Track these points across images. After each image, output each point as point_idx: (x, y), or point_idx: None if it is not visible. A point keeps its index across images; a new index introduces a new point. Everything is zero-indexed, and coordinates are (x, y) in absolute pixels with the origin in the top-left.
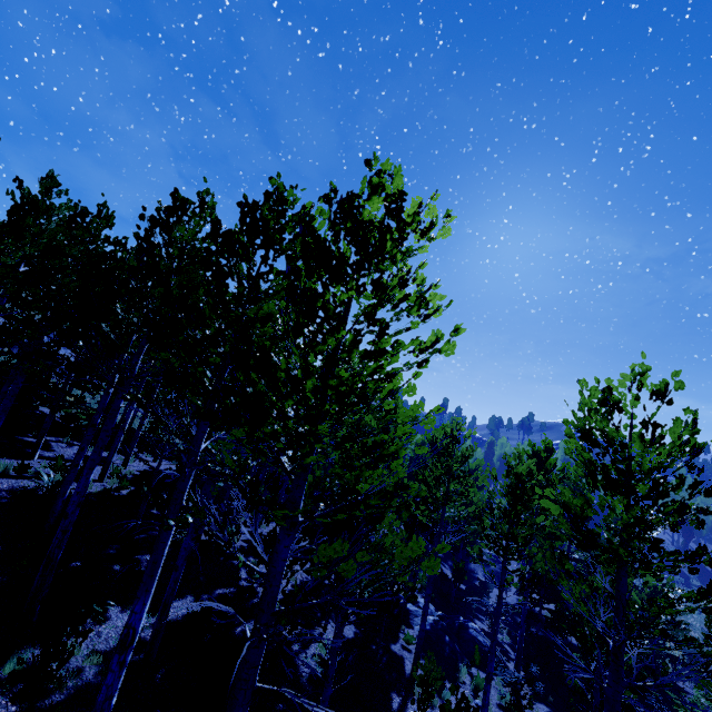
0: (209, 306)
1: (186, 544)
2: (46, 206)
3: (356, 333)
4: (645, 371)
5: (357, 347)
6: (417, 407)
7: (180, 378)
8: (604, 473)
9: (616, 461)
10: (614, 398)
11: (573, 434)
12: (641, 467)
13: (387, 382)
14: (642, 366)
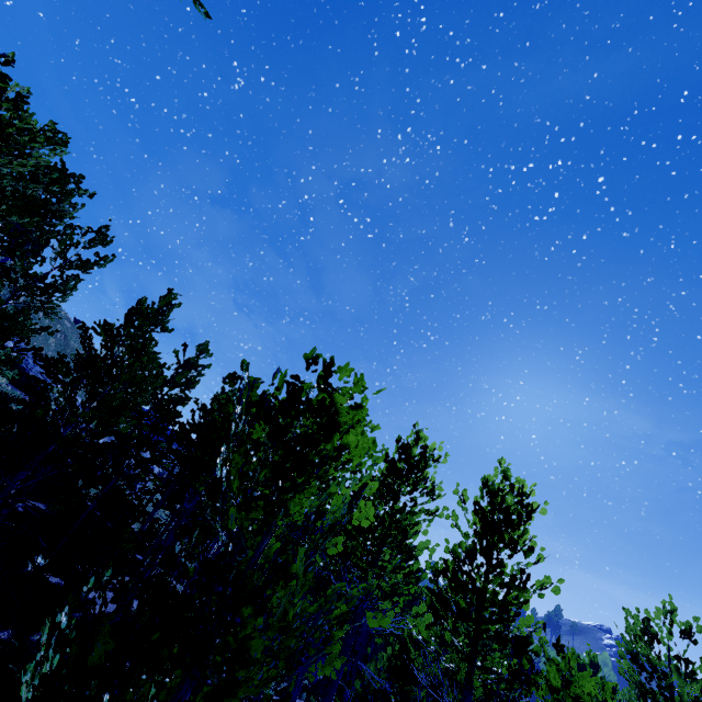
0: (387, 514)
1: (293, 697)
2: (197, 364)
3: (514, 576)
4: (673, 610)
5: (514, 584)
6: (529, 618)
7: (373, 563)
8: (653, 696)
9: (661, 687)
10: (652, 630)
11: (624, 655)
12: (681, 697)
13: (524, 604)
14: (671, 604)
